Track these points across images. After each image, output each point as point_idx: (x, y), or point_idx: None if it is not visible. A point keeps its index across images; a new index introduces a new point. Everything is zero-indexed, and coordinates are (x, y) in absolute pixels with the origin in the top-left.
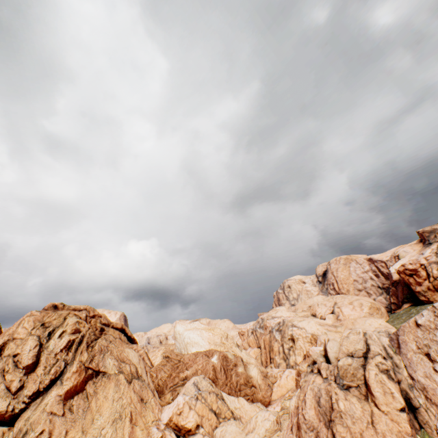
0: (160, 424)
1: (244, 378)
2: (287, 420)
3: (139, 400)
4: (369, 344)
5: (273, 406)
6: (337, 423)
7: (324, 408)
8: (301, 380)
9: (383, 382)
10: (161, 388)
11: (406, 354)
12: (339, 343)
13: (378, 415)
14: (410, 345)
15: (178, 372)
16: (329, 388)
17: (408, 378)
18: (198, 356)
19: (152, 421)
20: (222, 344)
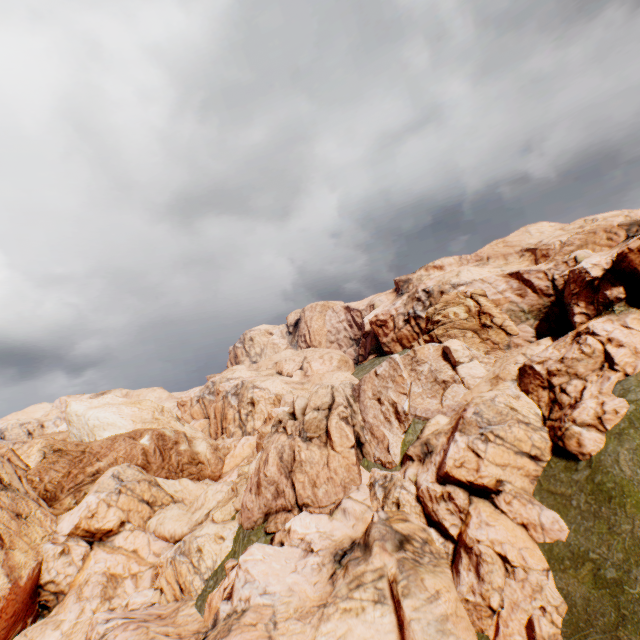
0: (58, 538)
1: (189, 456)
2: (245, 484)
3: (14, 516)
4: (335, 397)
5: (225, 479)
6: (297, 472)
7: (286, 463)
8: (265, 442)
9: (342, 428)
10: (52, 494)
11: (364, 402)
12: (308, 400)
13: (333, 456)
14: (368, 393)
15: (84, 467)
16: (293, 443)
17: (361, 421)
18: (118, 440)
19: (42, 538)
20: (156, 420)
